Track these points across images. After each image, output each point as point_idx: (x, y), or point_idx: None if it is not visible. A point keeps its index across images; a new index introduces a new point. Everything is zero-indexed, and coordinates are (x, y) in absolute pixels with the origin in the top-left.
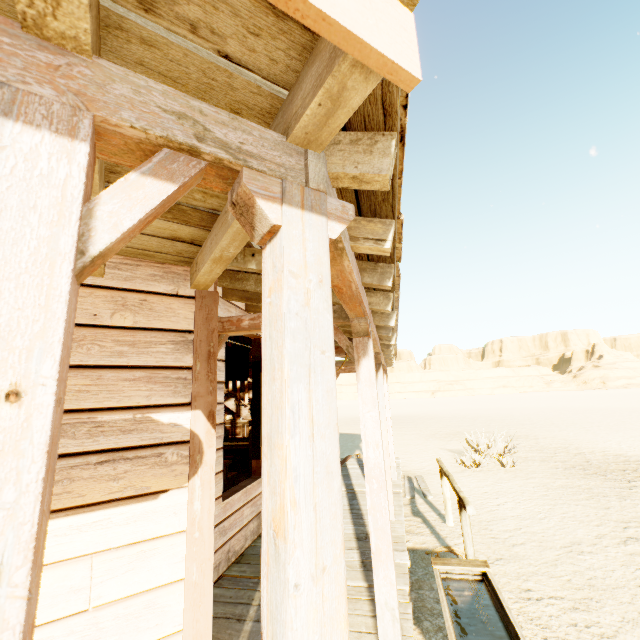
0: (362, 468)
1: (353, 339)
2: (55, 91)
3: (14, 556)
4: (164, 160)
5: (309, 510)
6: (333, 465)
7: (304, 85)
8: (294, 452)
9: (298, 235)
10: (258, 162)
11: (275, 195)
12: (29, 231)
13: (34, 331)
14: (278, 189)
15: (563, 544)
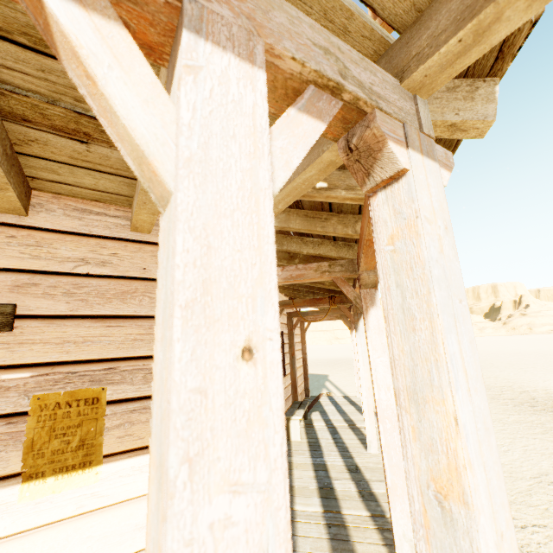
0: (335, 405)
1: (361, 290)
2: (231, 12)
3: (276, 550)
4: (312, 97)
5: (481, 471)
6: (487, 420)
7: (433, 23)
8: (460, 408)
9: (423, 180)
10: (385, 104)
11: (400, 139)
12: (233, 162)
13: (253, 276)
14: (401, 133)
15: (532, 475)
